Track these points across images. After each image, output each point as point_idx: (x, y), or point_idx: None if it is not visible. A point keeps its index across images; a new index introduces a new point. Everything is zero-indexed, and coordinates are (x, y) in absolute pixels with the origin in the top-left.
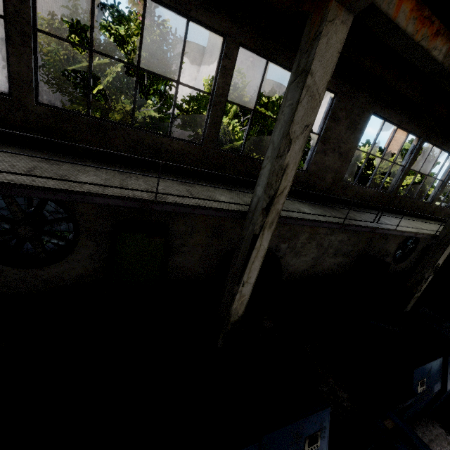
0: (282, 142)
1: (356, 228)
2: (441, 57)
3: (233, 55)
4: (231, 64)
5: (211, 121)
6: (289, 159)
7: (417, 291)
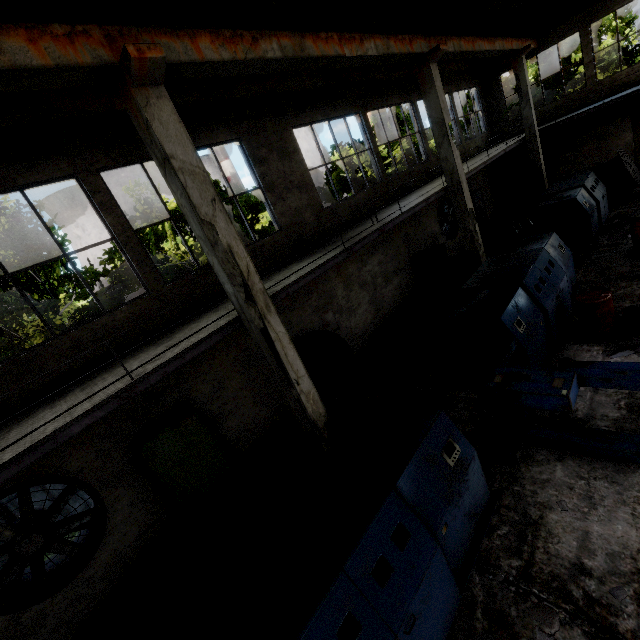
0: (204, 231)
1: (364, 243)
2: (279, 53)
3: (100, 185)
4: (106, 195)
5: (138, 263)
6: (226, 240)
7: (478, 248)
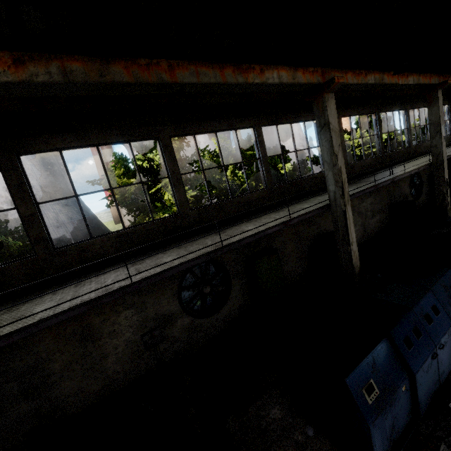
0: (332, 158)
1: (383, 184)
2: (373, 81)
3: (261, 133)
4: (262, 138)
5: (266, 172)
6: (340, 164)
7: (446, 205)
